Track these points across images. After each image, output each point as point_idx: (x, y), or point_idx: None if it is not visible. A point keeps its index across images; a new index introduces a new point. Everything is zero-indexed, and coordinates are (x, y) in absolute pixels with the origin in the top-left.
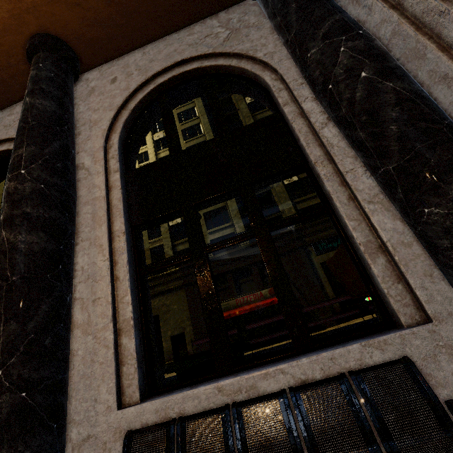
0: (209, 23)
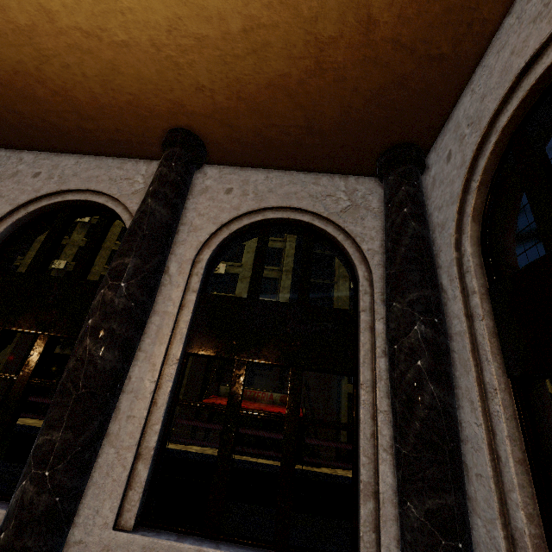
0: (337, 182)
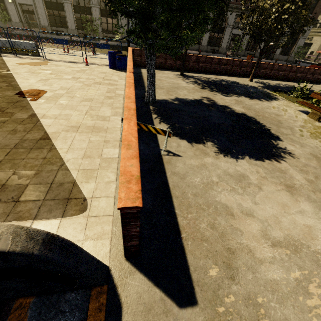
0: None
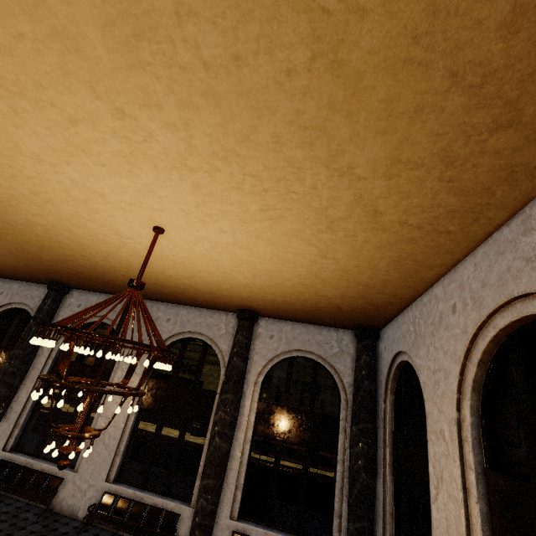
0: (332, 333)
